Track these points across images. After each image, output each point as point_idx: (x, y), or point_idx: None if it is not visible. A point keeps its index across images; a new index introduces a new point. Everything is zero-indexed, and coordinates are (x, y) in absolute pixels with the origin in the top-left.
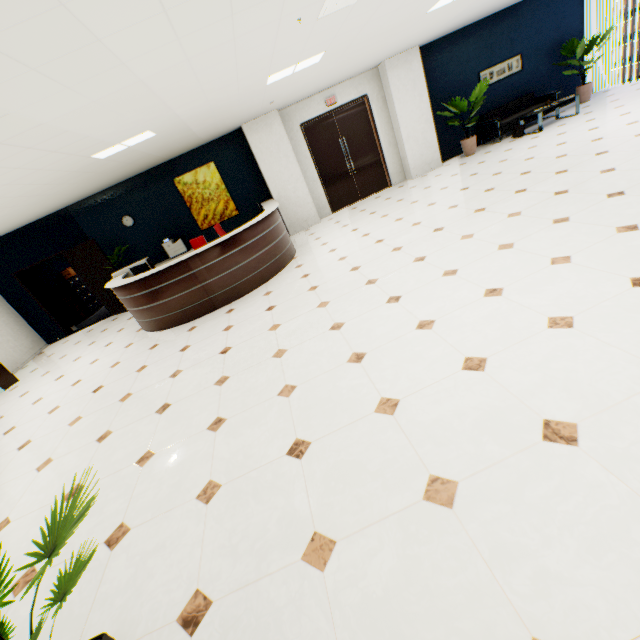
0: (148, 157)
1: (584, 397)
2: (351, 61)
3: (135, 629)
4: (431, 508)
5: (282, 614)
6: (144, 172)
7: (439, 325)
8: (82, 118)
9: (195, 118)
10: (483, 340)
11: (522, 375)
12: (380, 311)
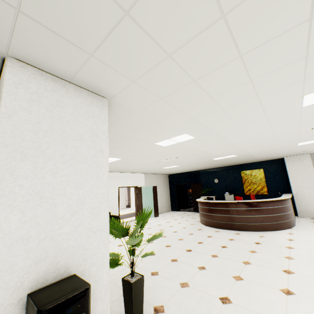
0: (232, 161)
1: None
2: None
3: (144, 298)
4: None
5: None
6: (230, 165)
7: None
8: (212, 150)
9: (255, 153)
10: None
11: None
12: None
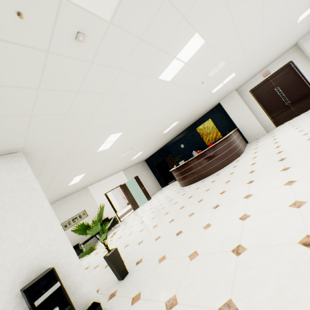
0: (183, 125)
1: (261, 240)
2: (262, 60)
3: (131, 261)
4: (187, 259)
5: (148, 268)
6: (186, 128)
7: (251, 197)
8: (151, 130)
9: (190, 112)
10: (258, 207)
11: (253, 225)
12: (240, 187)
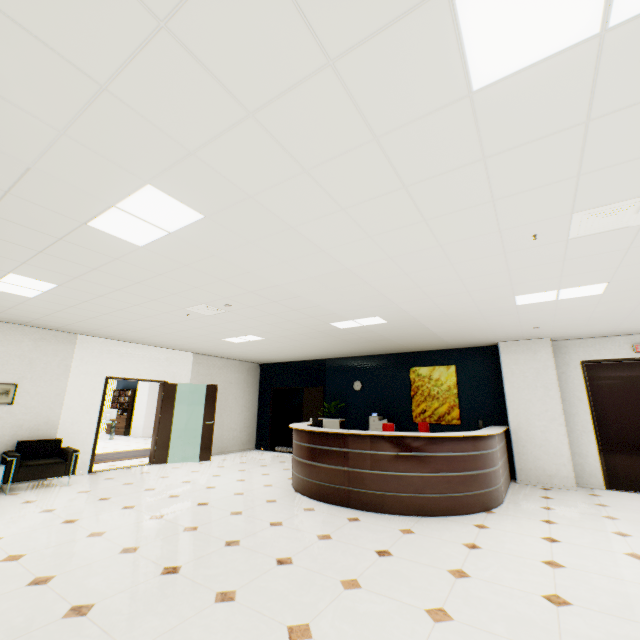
0: (388, 341)
1: None
2: None
3: None
4: None
5: None
6: (390, 353)
7: None
8: (307, 289)
9: (428, 318)
10: None
11: None
12: None
